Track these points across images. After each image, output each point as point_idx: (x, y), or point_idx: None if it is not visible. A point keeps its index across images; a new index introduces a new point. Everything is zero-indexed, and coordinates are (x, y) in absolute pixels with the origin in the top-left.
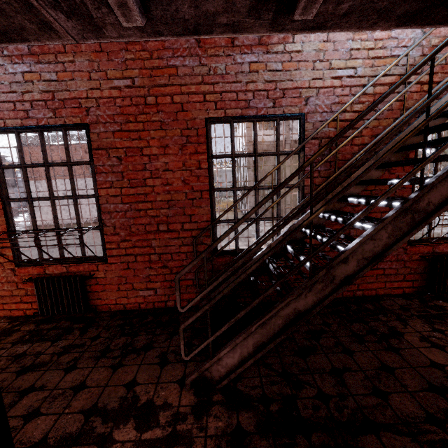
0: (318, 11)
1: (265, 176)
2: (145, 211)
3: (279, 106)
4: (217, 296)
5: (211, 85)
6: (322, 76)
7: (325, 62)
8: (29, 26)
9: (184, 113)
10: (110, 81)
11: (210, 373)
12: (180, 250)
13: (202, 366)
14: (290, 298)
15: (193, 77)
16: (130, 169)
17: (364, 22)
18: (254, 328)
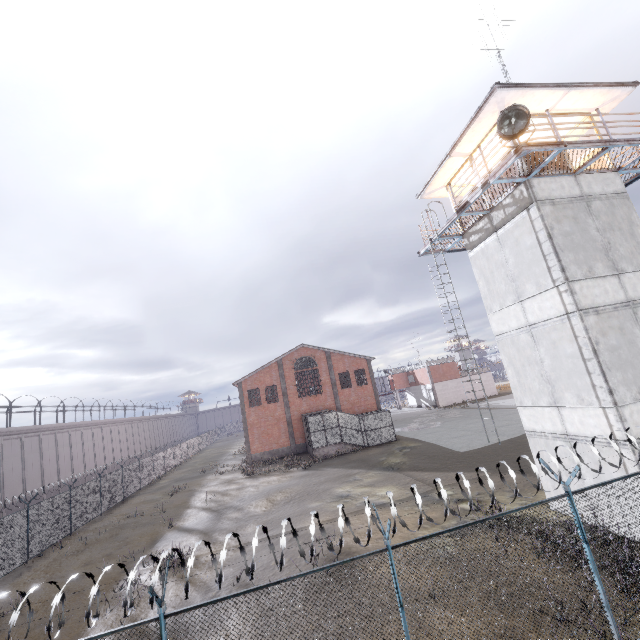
0: None
1: None
2: None
3: None
4: None
5: None
6: None
7: None
8: None
9: None
10: None
11: None
12: None
13: None
14: None
15: None
16: None
17: None
18: None
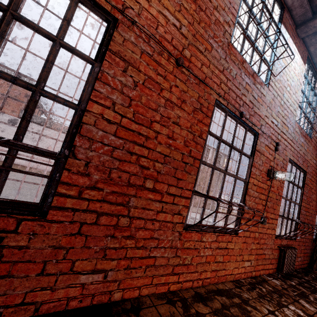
0: None
1: None
2: (307, 216)
3: None
4: None
5: None
6: None
7: None
8: None
9: None
10: (313, 159)
11: None
12: (308, 237)
13: None
14: None
15: None
16: (308, 196)
17: None
18: None
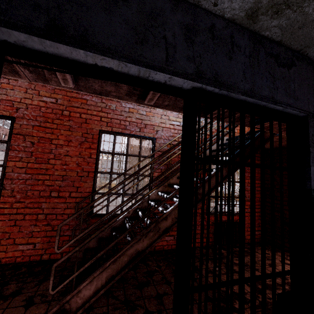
0: (156, 102)
1: (131, 168)
2: (43, 181)
3: (143, 132)
4: (86, 240)
5: (106, 113)
6: (165, 122)
7: (166, 116)
8: (3, 69)
9: (86, 124)
10: (40, 97)
11: (69, 305)
12: (65, 212)
13: (64, 299)
14: (134, 241)
15: (96, 107)
16: (39, 150)
17: (175, 109)
18: (108, 264)
